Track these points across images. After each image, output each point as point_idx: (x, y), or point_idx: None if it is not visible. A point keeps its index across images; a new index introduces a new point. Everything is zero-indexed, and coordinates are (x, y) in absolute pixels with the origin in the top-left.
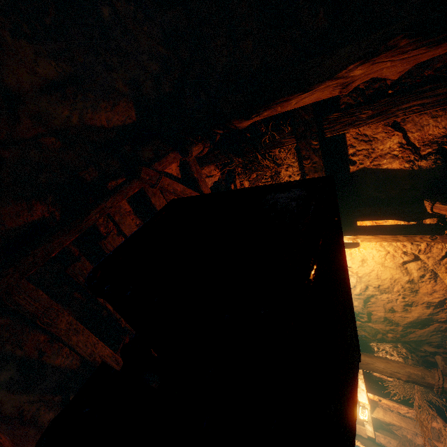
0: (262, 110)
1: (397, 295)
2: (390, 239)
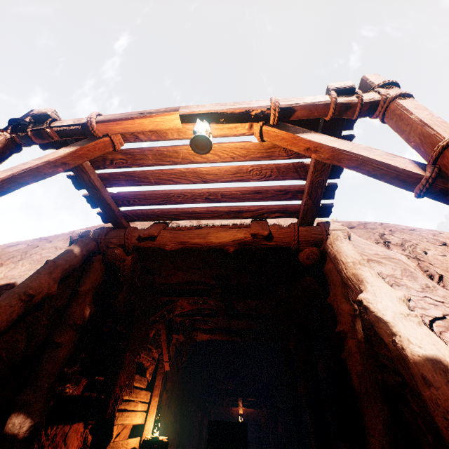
0: (233, 397)
1: (255, 414)
2: (253, 408)
